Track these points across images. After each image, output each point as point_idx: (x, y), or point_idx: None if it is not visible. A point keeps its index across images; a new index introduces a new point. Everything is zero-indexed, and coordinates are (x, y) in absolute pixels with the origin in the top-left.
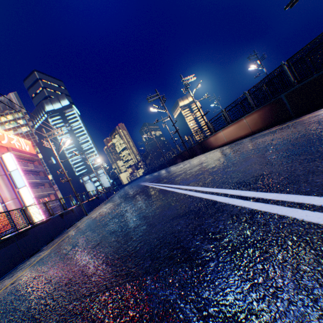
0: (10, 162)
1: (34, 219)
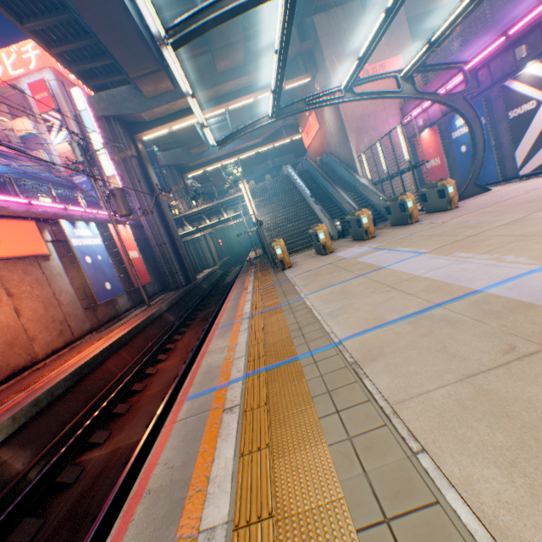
0: (79, 100)
1: (106, 172)
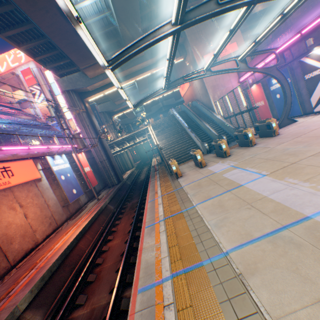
0: (50, 78)
1: (66, 117)
